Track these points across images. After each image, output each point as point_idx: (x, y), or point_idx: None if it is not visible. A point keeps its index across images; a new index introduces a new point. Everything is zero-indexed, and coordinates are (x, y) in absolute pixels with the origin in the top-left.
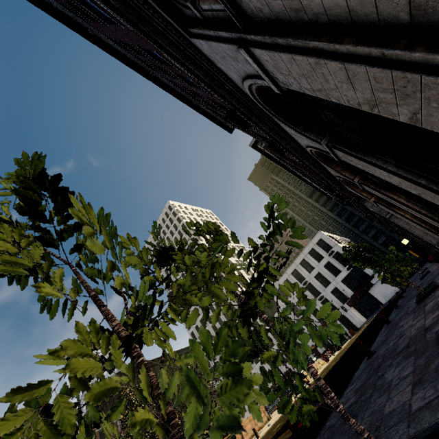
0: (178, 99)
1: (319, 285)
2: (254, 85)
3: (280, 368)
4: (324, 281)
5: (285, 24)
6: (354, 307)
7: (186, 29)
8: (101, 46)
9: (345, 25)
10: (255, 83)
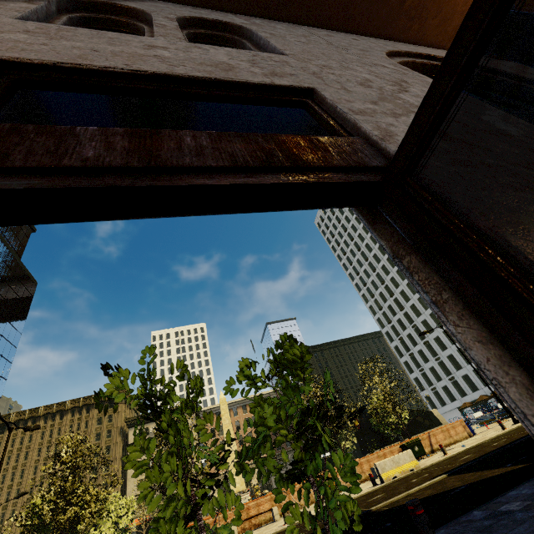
0: None
1: None
2: None
3: None
4: None
5: None
6: None
7: None
8: None
9: None
10: None
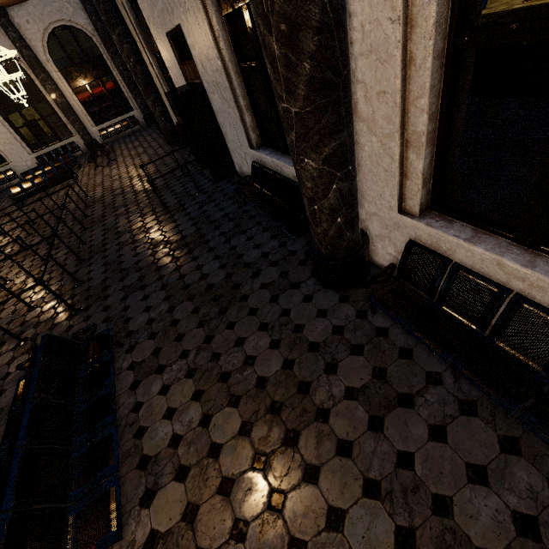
0: None
1: None
2: None
3: None
4: None
5: None
6: None
7: None
8: None
9: None
10: None
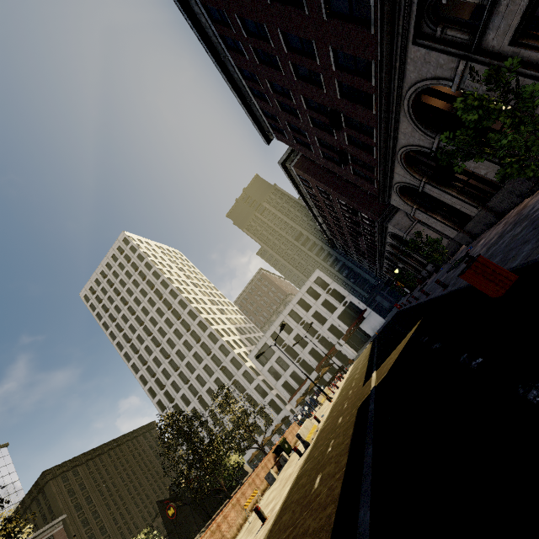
0: (235, 92)
1: (317, 324)
2: (429, 85)
3: (275, 418)
4: (321, 319)
5: (500, 56)
6: (347, 343)
7: (414, 39)
8: (186, 10)
9: (532, 64)
10: (433, 84)
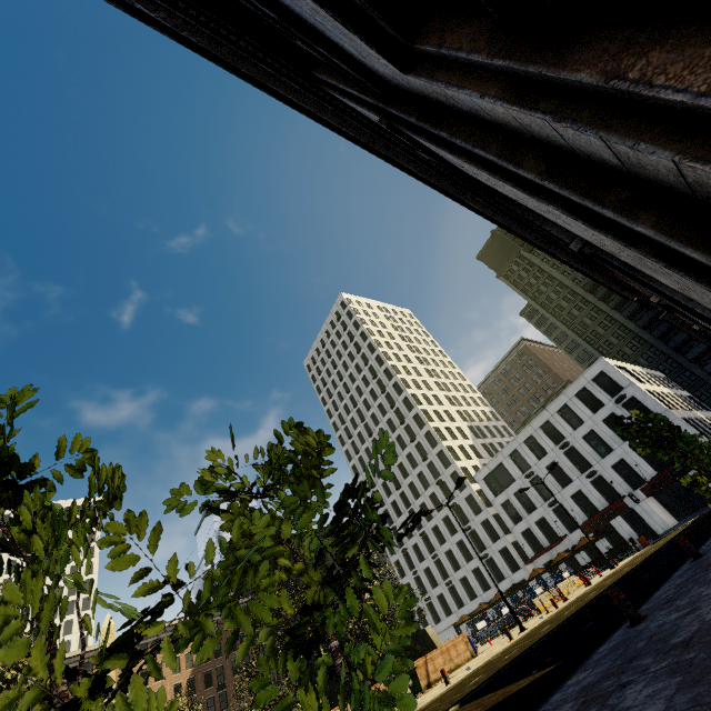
0: None
1: (591, 453)
2: None
3: (508, 575)
4: (600, 446)
5: (437, 103)
6: (656, 498)
7: (311, 73)
8: None
9: (525, 134)
10: None
